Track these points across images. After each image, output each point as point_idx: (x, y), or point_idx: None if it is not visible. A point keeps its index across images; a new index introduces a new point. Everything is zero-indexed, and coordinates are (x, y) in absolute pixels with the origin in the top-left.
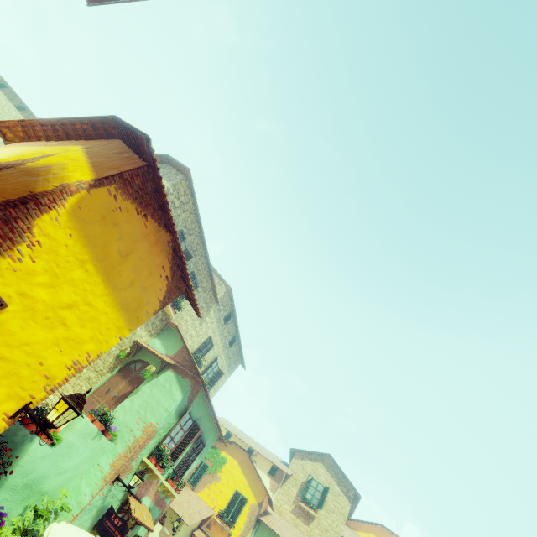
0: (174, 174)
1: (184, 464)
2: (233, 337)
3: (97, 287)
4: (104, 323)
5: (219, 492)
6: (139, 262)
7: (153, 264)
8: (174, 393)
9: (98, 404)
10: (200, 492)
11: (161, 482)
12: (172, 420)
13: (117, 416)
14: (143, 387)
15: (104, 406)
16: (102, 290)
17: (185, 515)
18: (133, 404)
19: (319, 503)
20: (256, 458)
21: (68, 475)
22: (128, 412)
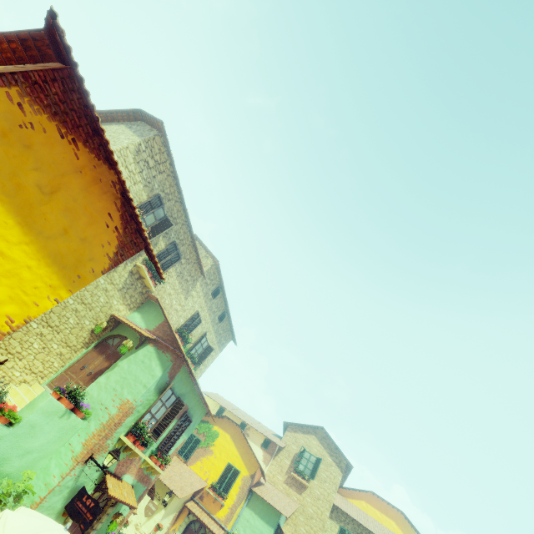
0: (147, 131)
1: (169, 440)
2: (223, 313)
3: (10, 231)
4: (28, 280)
5: (211, 465)
6: (73, 204)
7: (94, 209)
8: (154, 369)
9: (72, 380)
10: (193, 465)
11: (144, 459)
12: (152, 397)
13: (91, 393)
14: (120, 362)
15: (73, 383)
16: (19, 237)
17: (177, 488)
18: (109, 380)
19: (311, 473)
20: (249, 432)
21: (34, 456)
22: (104, 389)
